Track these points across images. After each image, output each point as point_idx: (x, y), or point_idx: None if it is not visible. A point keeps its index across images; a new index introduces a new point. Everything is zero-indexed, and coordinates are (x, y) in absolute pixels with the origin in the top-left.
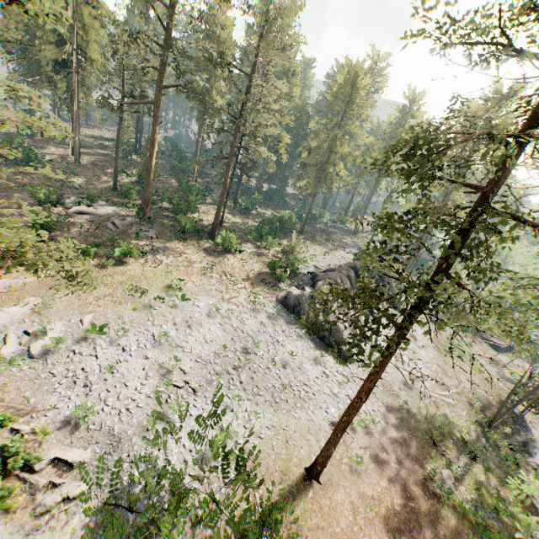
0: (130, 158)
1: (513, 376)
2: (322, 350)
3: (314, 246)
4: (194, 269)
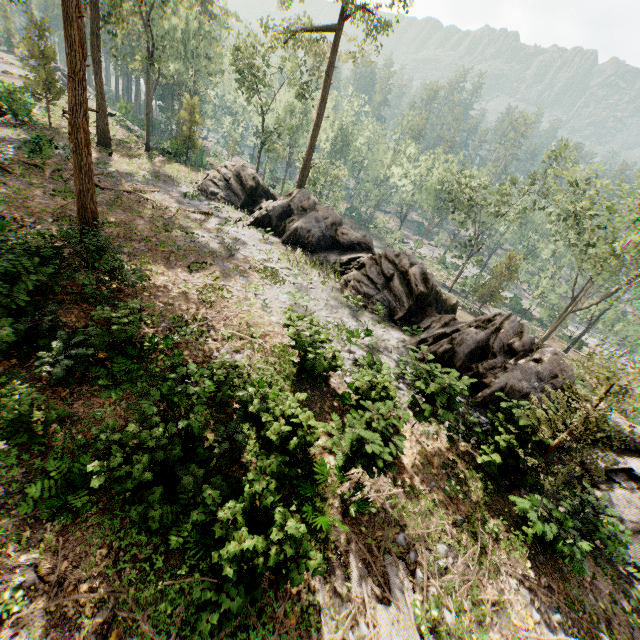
0: None
1: None
2: None
3: (211, 269)
4: None
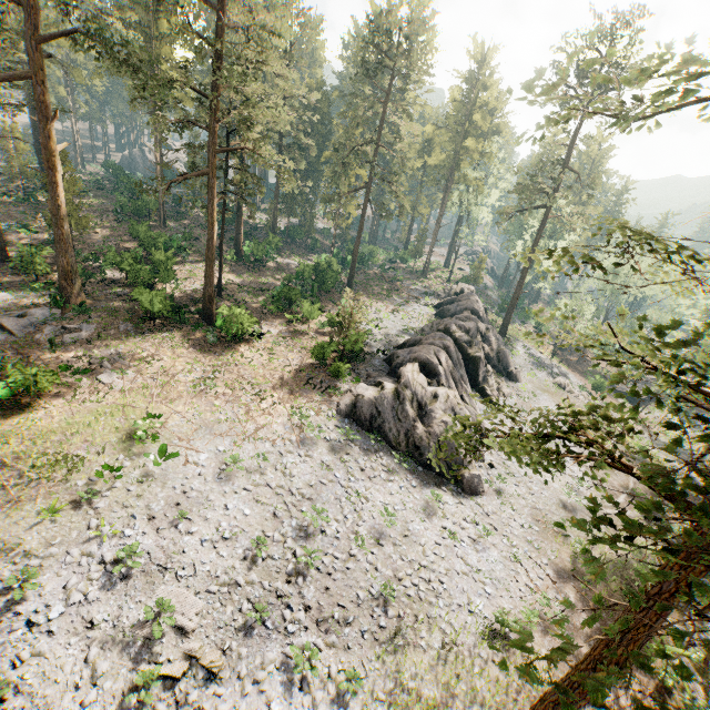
0: (35, 201)
1: (668, 439)
2: (433, 486)
3: (375, 303)
4: (179, 388)
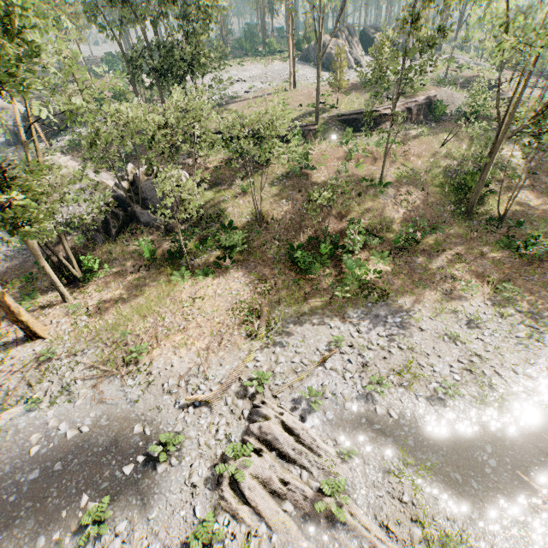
0: None
1: None
2: (322, 71)
3: None
4: (250, 61)
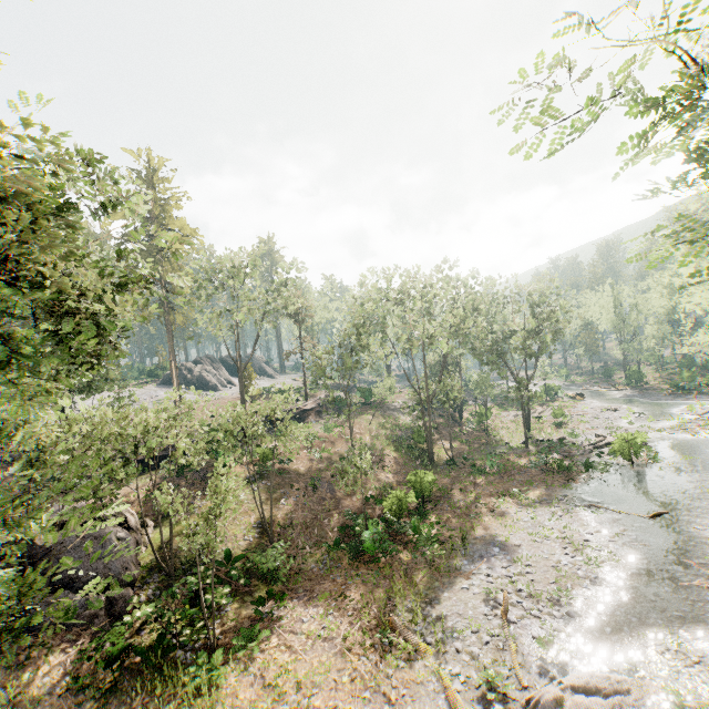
0: None
1: None
2: (196, 391)
3: None
4: None
